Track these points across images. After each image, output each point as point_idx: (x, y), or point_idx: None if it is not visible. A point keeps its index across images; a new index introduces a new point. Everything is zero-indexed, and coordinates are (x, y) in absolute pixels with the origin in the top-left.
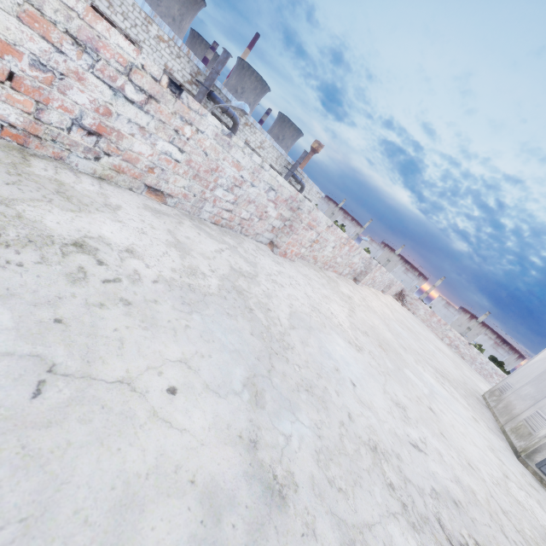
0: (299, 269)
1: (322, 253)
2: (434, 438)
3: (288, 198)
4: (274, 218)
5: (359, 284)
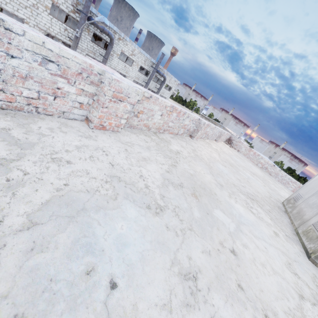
0: (122, 137)
1: (152, 121)
2: (227, 305)
3: (81, 71)
4: (75, 95)
5: (194, 139)
